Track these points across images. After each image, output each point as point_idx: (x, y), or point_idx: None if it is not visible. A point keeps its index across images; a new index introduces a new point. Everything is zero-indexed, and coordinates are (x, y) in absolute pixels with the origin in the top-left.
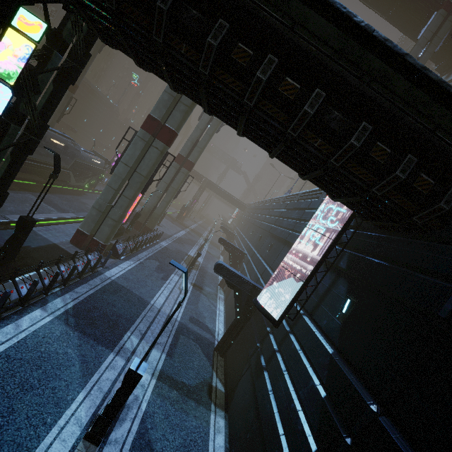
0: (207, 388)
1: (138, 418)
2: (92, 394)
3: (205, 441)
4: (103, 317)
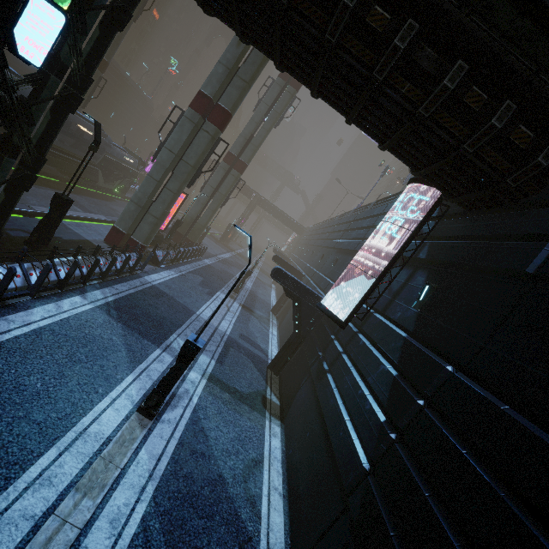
0: (261, 398)
1: (190, 408)
2: (142, 379)
3: (260, 441)
4: (146, 316)
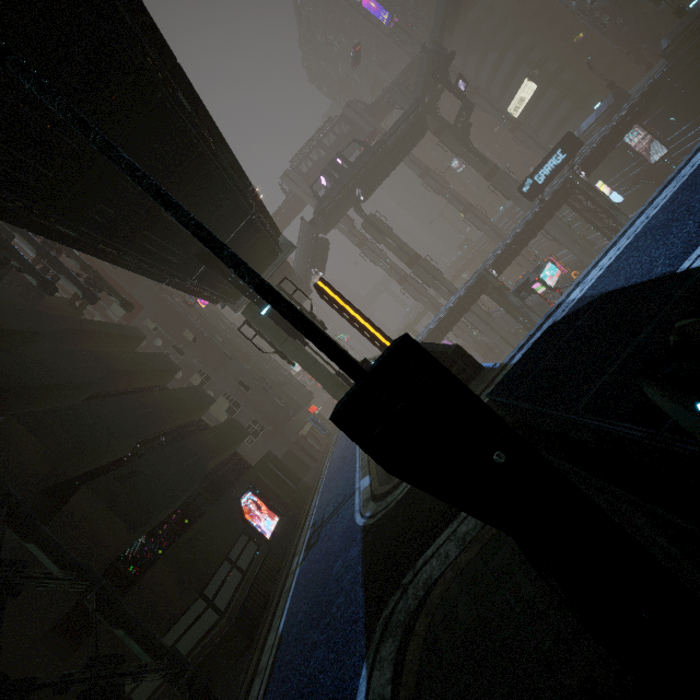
0: None
1: None
2: None
3: None
4: None
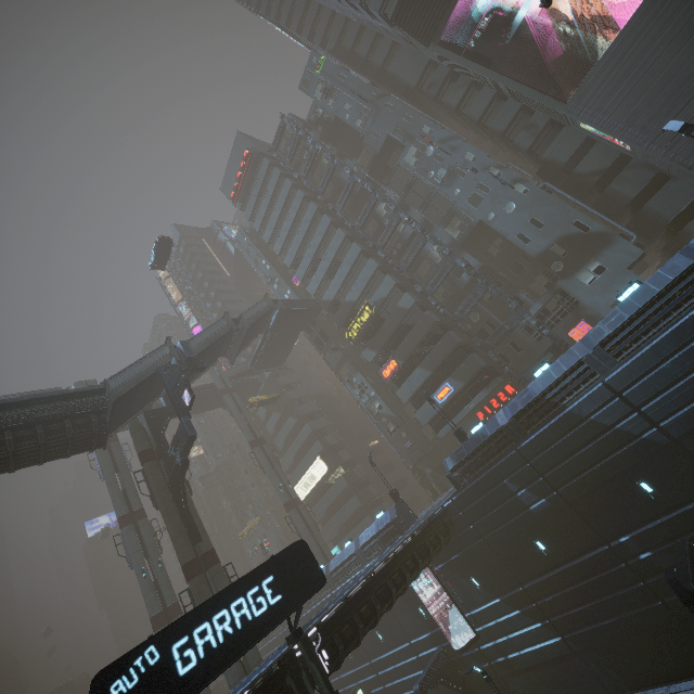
0: None
1: None
2: None
3: None
4: None
